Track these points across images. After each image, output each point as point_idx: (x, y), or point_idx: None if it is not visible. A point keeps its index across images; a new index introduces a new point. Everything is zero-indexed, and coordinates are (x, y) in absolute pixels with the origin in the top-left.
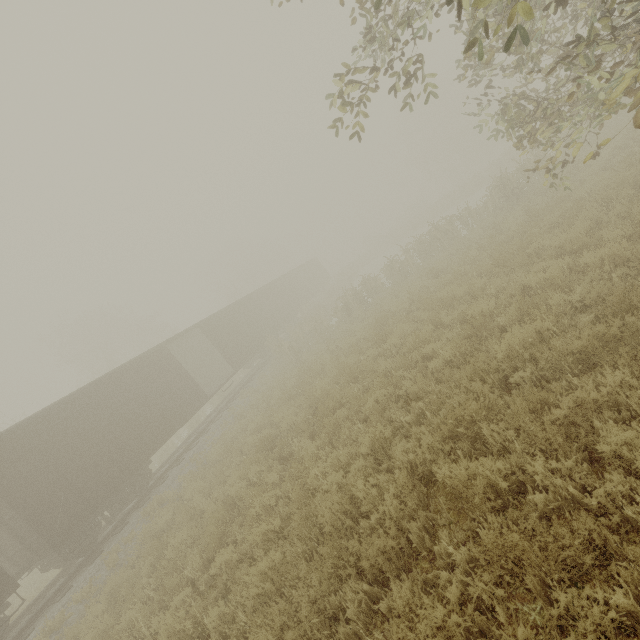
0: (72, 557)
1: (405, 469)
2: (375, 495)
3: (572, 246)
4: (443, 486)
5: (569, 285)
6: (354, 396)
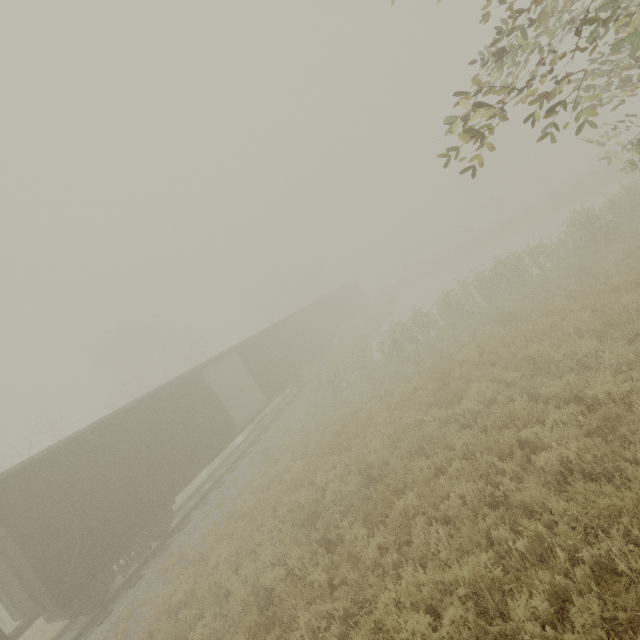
0: (80, 614)
1: None
2: None
3: None
4: None
5: None
6: (423, 477)
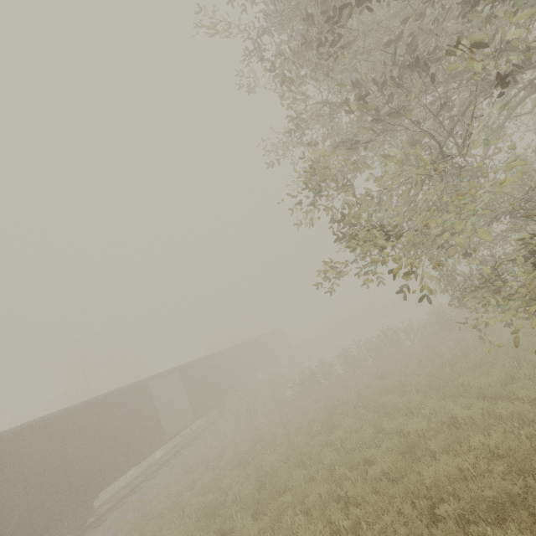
0: None
1: None
2: None
3: (490, 392)
4: None
5: (488, 428)
6: (299, 482)
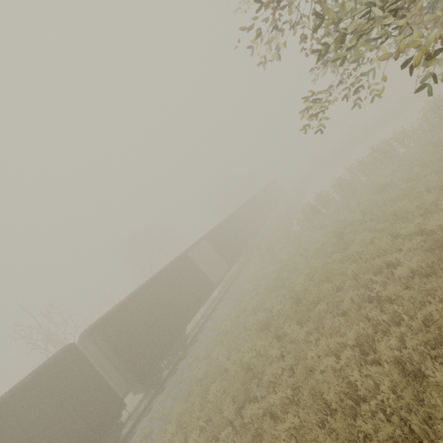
0: (150, 388)
1: (394, 365)
2: (371, 384)
3: None
4: (432, 383)
5: None
6: (329, 293)
